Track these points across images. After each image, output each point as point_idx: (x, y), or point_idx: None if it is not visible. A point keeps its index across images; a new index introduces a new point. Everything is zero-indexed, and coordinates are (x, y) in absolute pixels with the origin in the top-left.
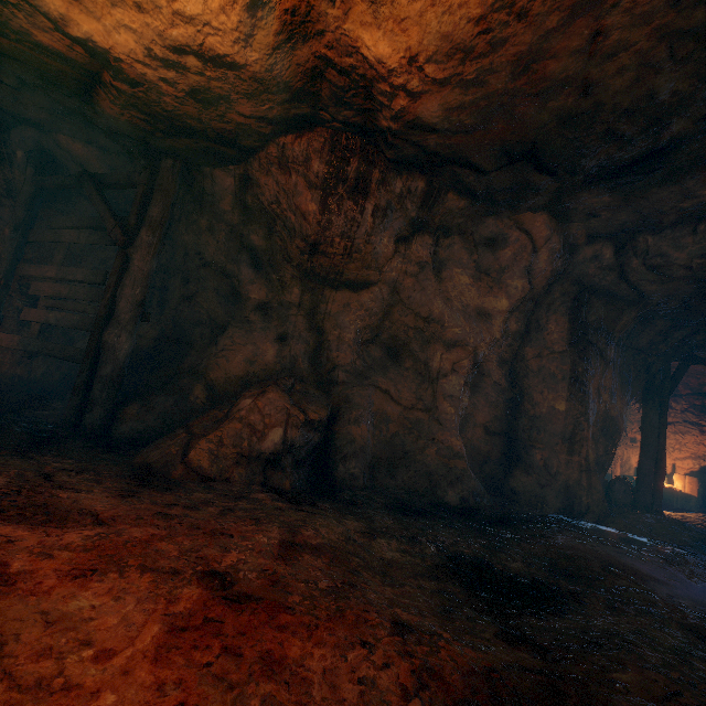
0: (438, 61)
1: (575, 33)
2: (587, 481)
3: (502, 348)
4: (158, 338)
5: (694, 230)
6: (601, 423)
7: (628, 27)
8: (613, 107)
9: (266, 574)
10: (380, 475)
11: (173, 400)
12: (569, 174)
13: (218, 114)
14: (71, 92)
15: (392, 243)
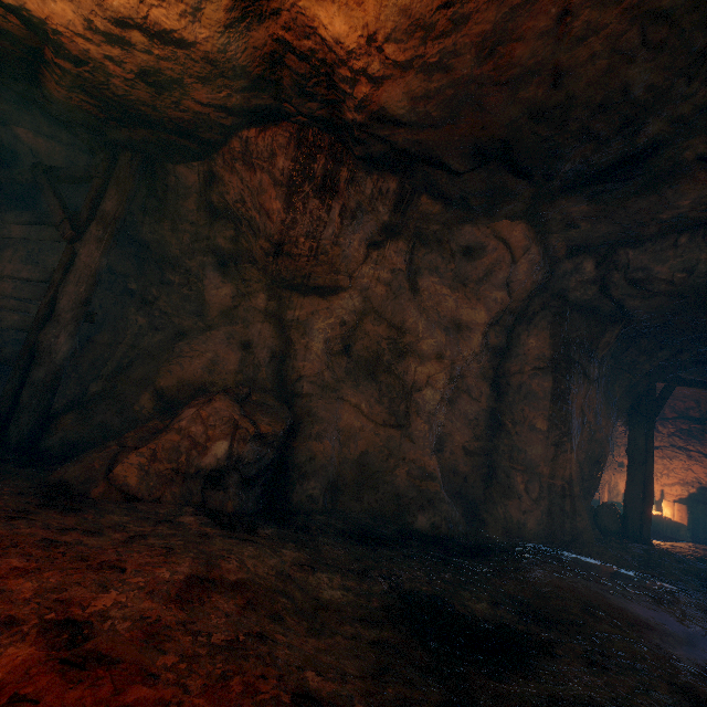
0: (397, 39)
1: (541, 11)
2: (571, 507)
3: (482, 363)
4: (113, 343)
5: (675, 243)
6: (586, 444)
7: (597, 5)
8: (587, 101)
9: (144, 623)
10: (344, 498)
11: (115, 410)
12: (545, 178)
13: (174, 100)
14: (16, 73)
15: (363, 247)
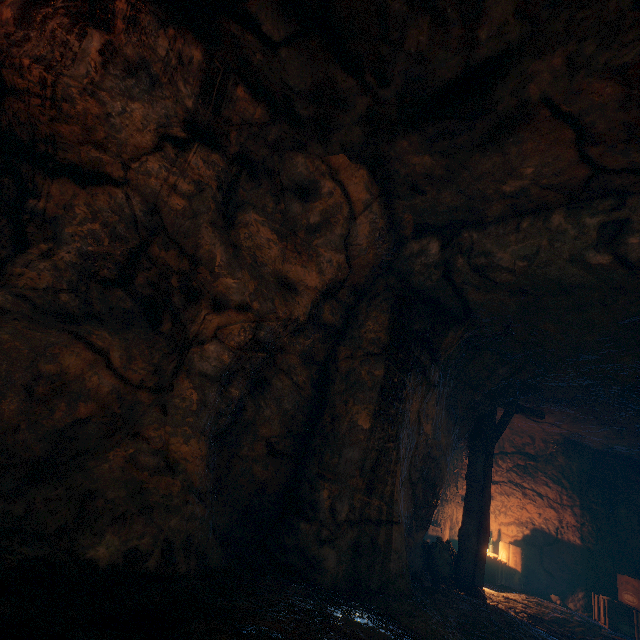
0: None
1: None
2: (386, 538)
3: (310, 339)
4: None
5: (517, 227)
6: (421, 461)
7: None
8: None
9: None
10: None
11: None
12: (378, 81)
13: None
14: None
15: (153, 133)
